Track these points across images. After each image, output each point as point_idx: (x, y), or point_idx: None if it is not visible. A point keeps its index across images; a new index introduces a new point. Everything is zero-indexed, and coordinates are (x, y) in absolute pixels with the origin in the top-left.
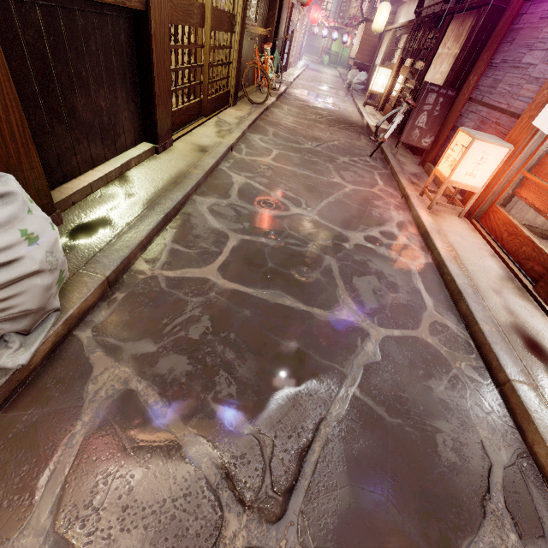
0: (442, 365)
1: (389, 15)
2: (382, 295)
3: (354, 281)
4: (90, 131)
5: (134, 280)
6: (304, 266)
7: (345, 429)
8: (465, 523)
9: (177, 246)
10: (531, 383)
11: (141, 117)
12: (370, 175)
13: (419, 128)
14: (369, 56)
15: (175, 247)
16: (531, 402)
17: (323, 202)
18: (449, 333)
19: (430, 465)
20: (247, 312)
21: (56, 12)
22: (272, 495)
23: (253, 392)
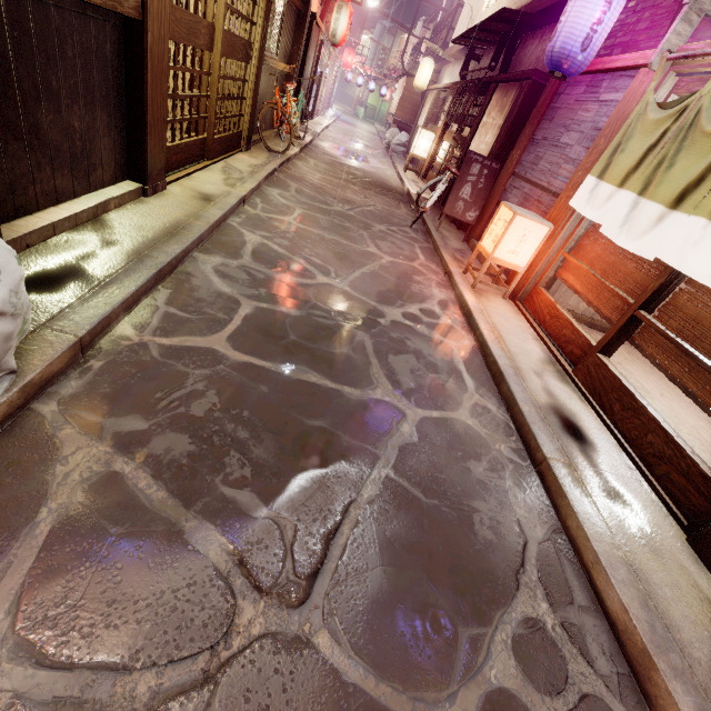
0: (481, 446)
1: (432, 73)
2: (420, 375)
3: (389, 359)
4: (56, 156)
5: (116, 346)
6: (333, 341)
7: (377, 511)
8: (499, 596)
9: (173, 309)
10: (566, 460)
11: (126, 148)
12: (410, 247)
13: (463, 200)
14: (411, 116)
15: (171, 310)
16: (565, 477)
17: (355, 272)
18: (490, 415)
19: (466, 543)
20: (264, 388)
21: (24, 3)
22: (294, 579)
23: (272, 474)
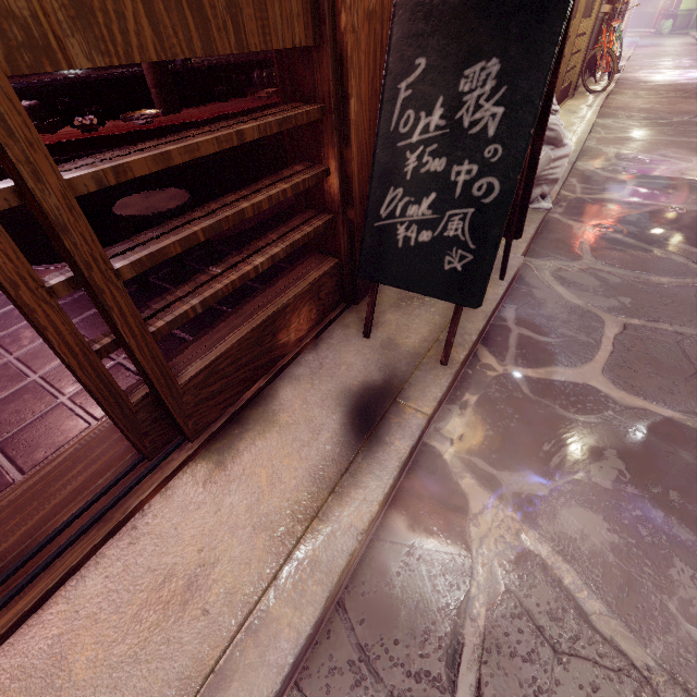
0: None
1: None
2: None
3: None
4: None
5: (567, 199)
6: None
7: None
8: None
9: (584, 185)
10: None
11: None
12: None
13: None
14: None
15: (583, 186)
16: None
17: None
18: None
19: None
20: (669, 213)
21: None
22: None
23: (696, 241)
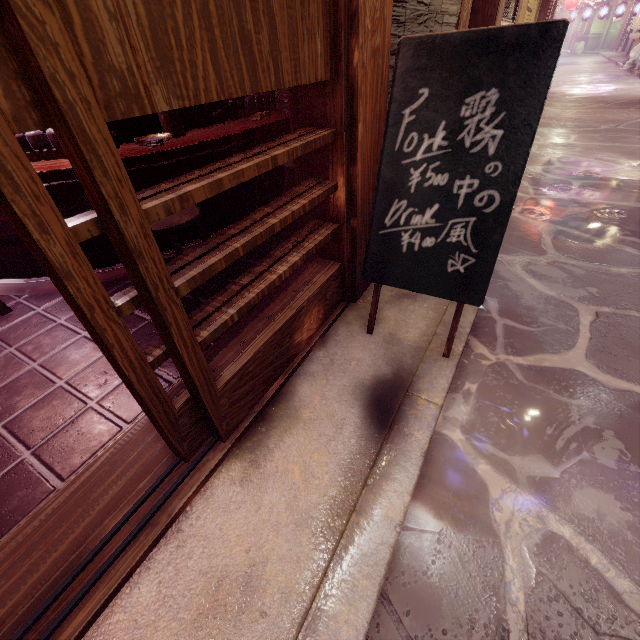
0: None
1: None
2: None
3: None
4: None
5: (522, 199)
6: None
7: None
8: None
9: (536, 187)
10: None
11: None
12: None
13: None
14: None
15: (535, 187)
16: None
17: None
18: None
19: None
20: (615, 210)
21: None
22: None
23: None
